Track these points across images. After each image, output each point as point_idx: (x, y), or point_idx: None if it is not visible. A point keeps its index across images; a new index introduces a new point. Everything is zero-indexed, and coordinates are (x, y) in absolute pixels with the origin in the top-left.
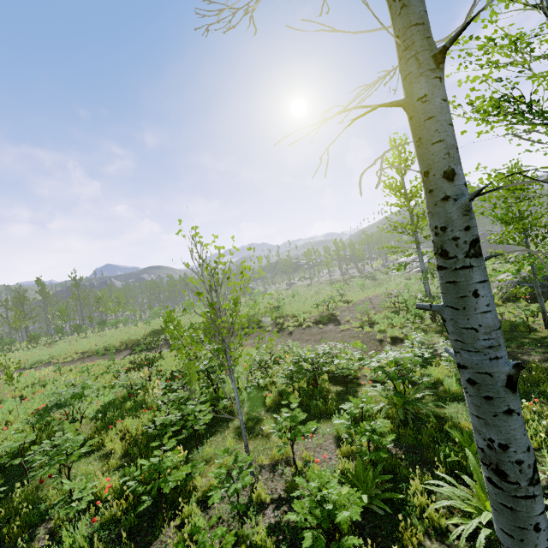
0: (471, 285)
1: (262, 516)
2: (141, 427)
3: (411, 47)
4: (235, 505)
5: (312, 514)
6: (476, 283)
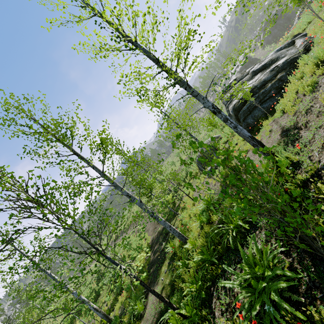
0: None
1: None
2: None
3: None
4: None
5: None
6: None
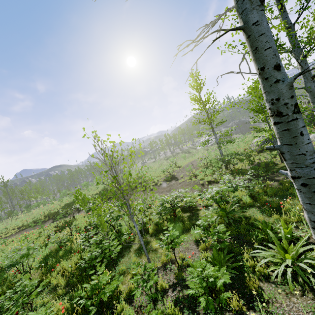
0: (298, 129)
1: (166, 297)
2: (74, 265)
3: None
4: (151, 295)
5: (200, 287)
6: (301, 128)
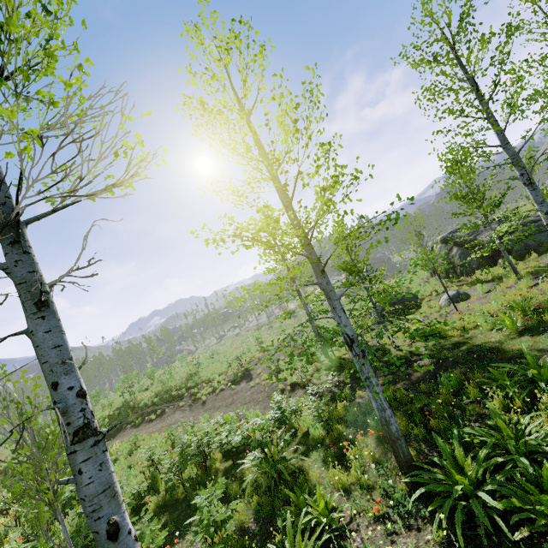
0: (76, 466)
1: None
2: None
3: (20, 297)
4: None
5: None
6: (80, 463)
